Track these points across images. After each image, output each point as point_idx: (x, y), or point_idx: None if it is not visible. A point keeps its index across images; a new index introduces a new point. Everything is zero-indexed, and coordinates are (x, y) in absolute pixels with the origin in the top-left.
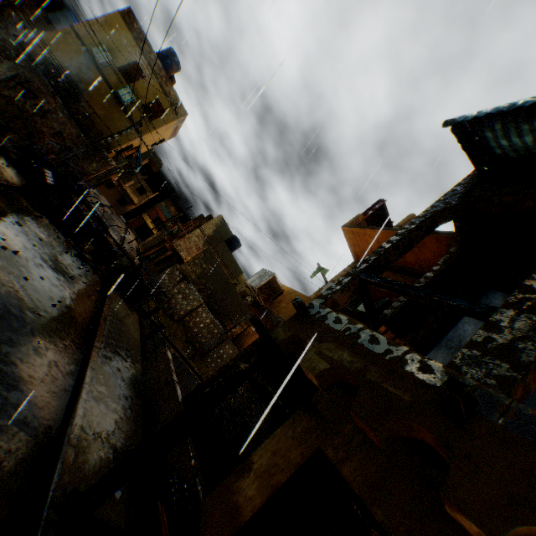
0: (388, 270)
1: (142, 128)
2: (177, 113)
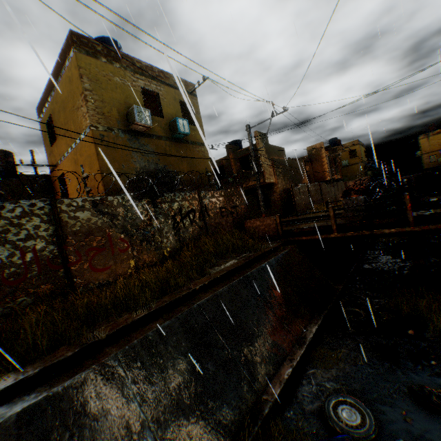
0: None
1: (200, 138)
2: (192, 93)
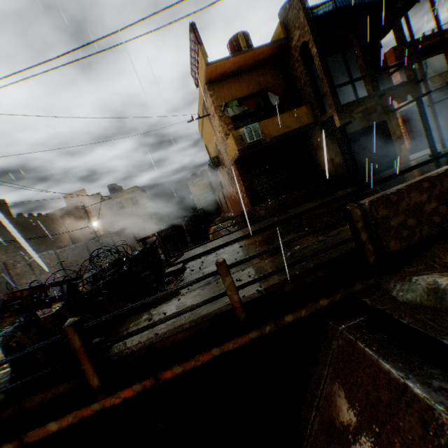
0: (234, 77)
1: None
2: None
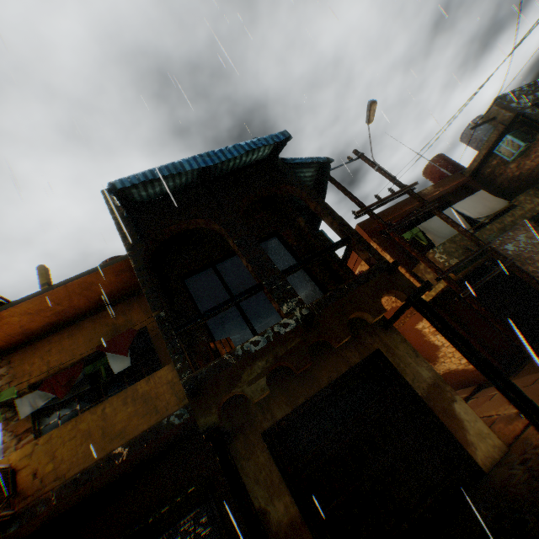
0: (64, 329)
1: None
2: None
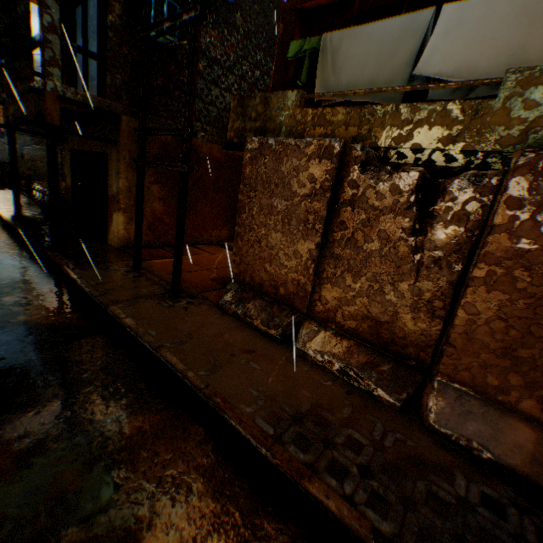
0: None
1: None
2: None
